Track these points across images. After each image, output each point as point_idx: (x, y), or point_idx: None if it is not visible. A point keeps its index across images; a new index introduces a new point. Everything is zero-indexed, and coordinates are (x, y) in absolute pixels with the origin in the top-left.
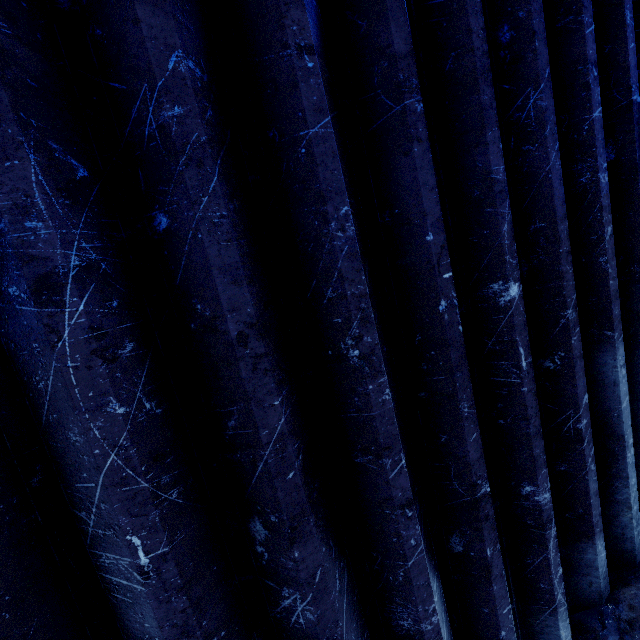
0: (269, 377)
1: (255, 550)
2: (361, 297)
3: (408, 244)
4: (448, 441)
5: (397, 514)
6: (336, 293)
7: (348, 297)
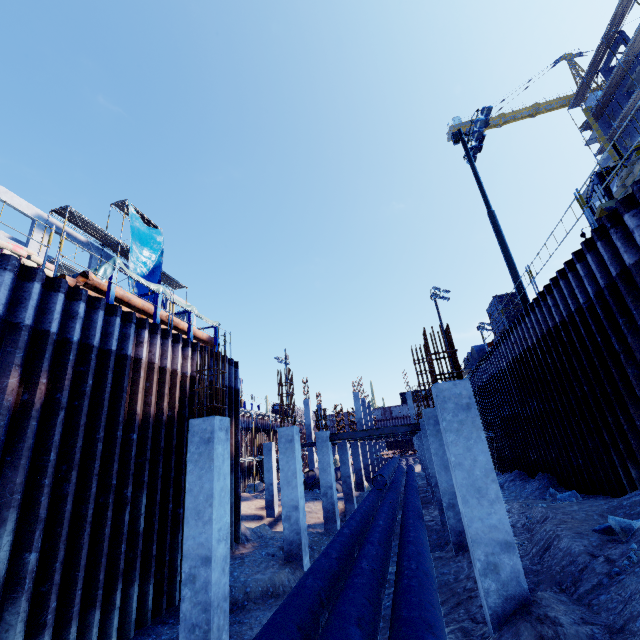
0: None
1: None
2: None
3: None
4: None
5: None
6: None
7: None
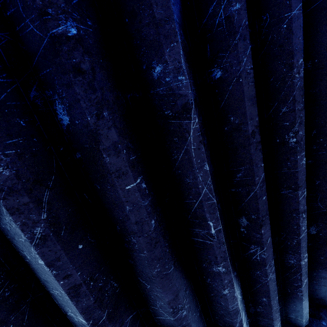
0: (261, 152)
1: (239, 230)
2: (301, 110)
3: (319, 80)
4: (320, 184)
5: (299, 216)
6: (288, 109)
7: (296, 111)
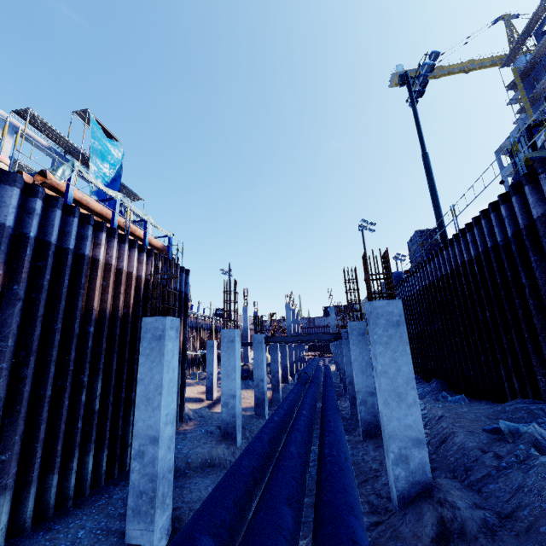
0: None
1: None
2: None
3: None
4: None
5: None
6: None
7: None
